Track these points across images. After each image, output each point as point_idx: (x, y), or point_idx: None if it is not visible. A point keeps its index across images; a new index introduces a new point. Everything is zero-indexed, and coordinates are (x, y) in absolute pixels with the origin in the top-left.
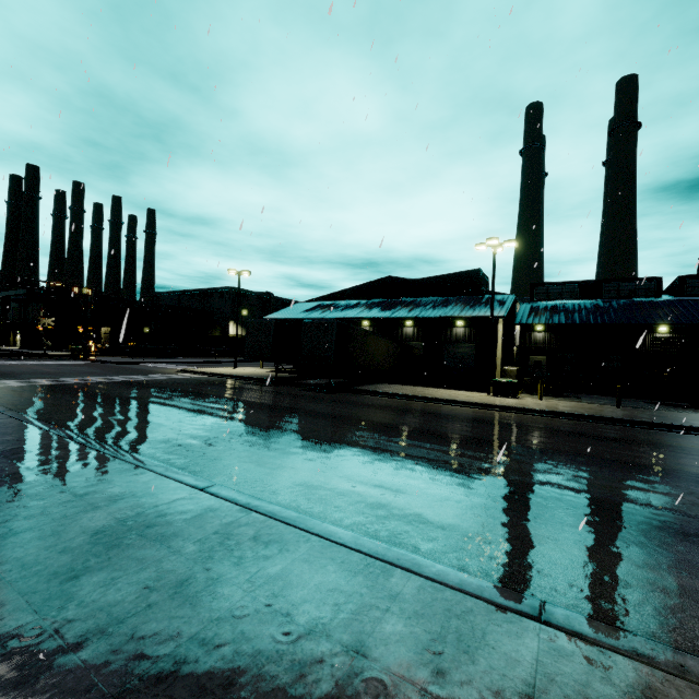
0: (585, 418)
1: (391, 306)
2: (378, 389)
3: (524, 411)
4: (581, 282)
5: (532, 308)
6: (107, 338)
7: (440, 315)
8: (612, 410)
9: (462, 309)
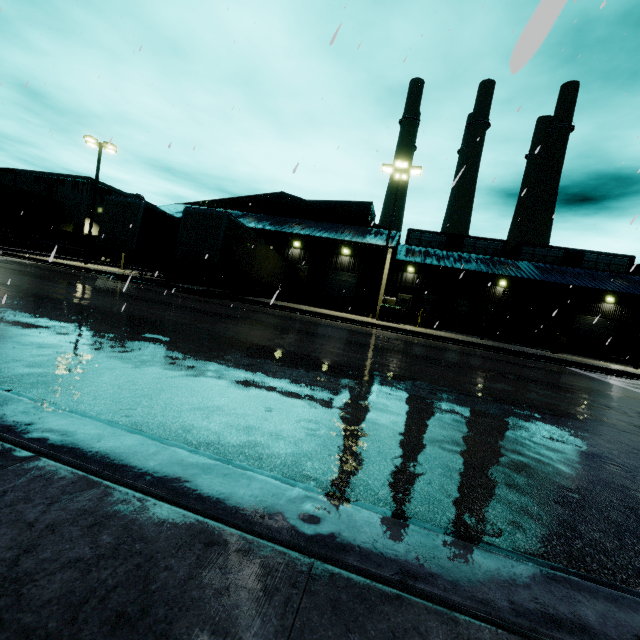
0: (467, 345)
1: (282, 222)
2: (265, 301)
3: (414, 334)
4: (448, 234)
5: (409, 249)
6: None
7: (333, 237)
8: (480, 340)
9: (354, 235)
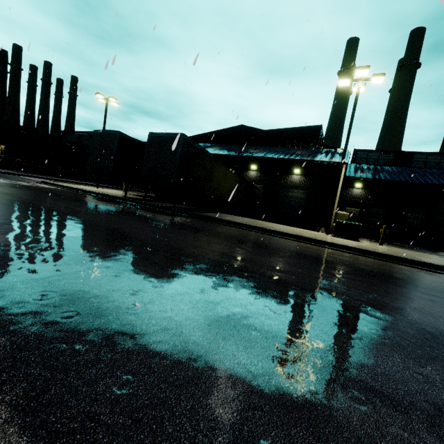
0: None
1: (241, 149)
2: (220, 217)
3: (386, 257)
4: (396, 152)
5: (357, 167)
6: (2, 154)
7: (286, 157)
8: None
9: (305, 155)
